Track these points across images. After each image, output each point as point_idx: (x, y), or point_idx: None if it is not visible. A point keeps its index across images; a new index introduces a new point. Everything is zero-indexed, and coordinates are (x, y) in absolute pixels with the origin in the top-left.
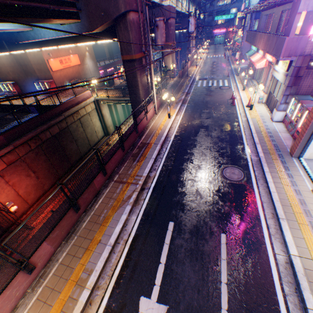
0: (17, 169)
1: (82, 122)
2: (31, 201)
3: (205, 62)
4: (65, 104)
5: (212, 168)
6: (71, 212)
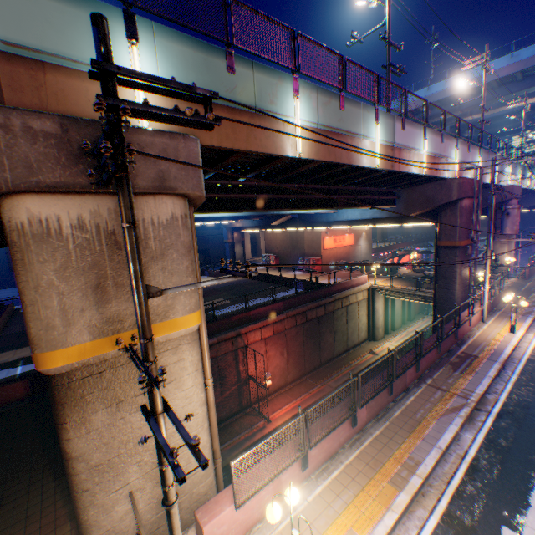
0: (277, 341)
1: (347, 311)
2: (271, 386)
3: None
4: (338, 284)
5: None
6: (384, 389)
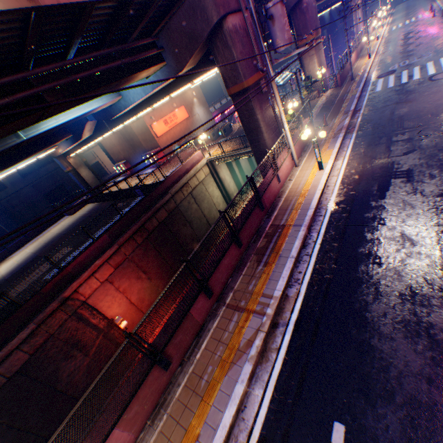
0: (125, 272)
1: (194, 197)
2: (145, 309)
3: (388, 40)
4: (170, 178)
5: (438, 278)
6: (155, 370)
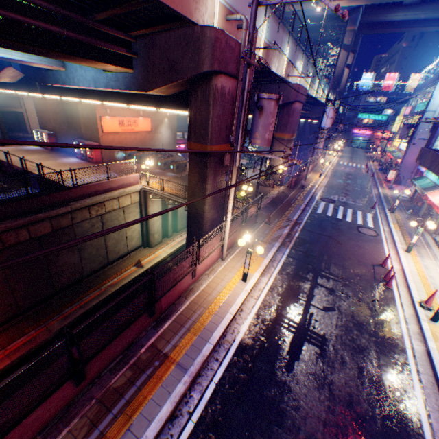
0: None
1: (105, 221)
2: None
3: (335, 170)
4: (82, 188)
5: None
6: None
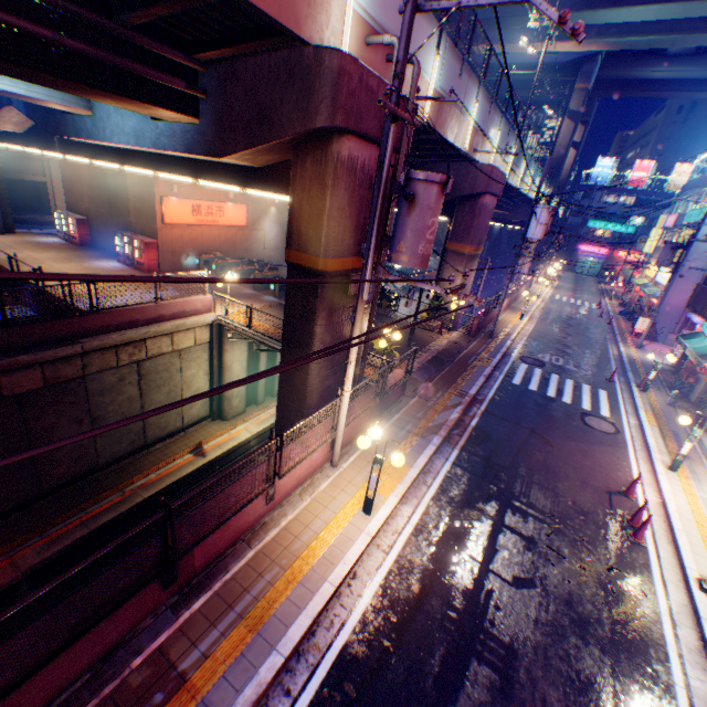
0: None
1: (144, 372)
2: None
3: (547, 309)
4: (107, 314)
5: None
6: None
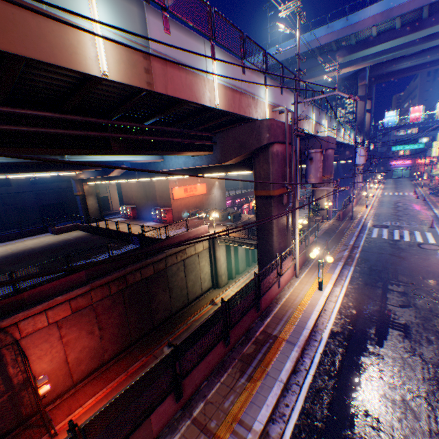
0: (81, 320)
1: (185, 264)
2: (77, 374)
3: (381, 200)
4: (171, 239)
5: None
6: None
